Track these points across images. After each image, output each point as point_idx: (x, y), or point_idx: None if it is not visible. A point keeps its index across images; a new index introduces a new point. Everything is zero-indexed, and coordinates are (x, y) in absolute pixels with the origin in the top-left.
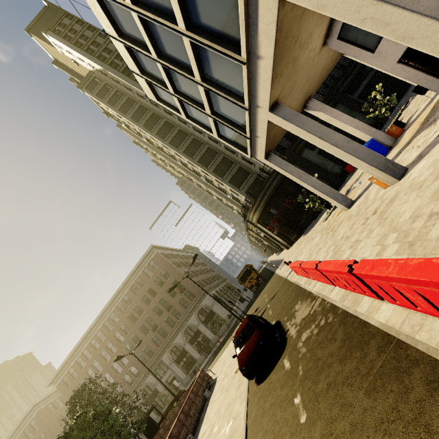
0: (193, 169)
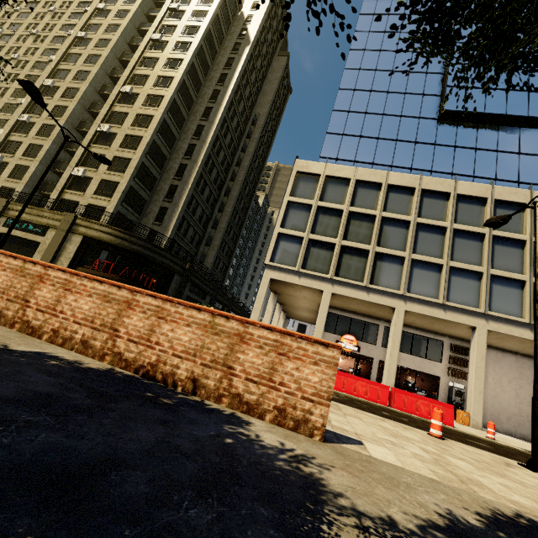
0: (118, 113)
